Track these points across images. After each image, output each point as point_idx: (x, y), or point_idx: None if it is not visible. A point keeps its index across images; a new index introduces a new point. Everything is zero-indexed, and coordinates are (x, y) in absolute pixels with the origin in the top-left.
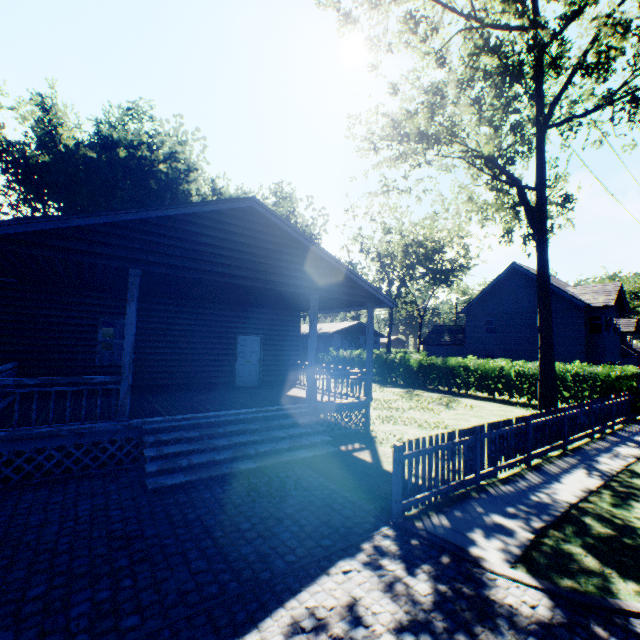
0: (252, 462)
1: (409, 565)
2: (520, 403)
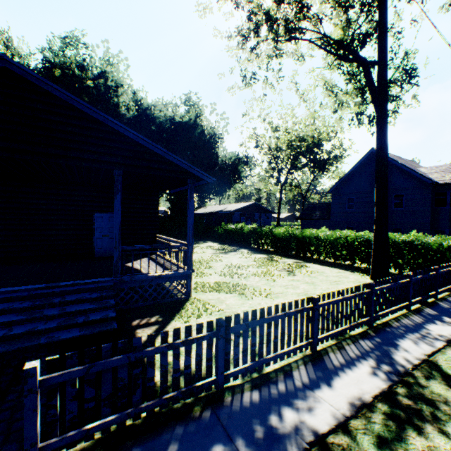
0: None
1: None
2: (360, 268)
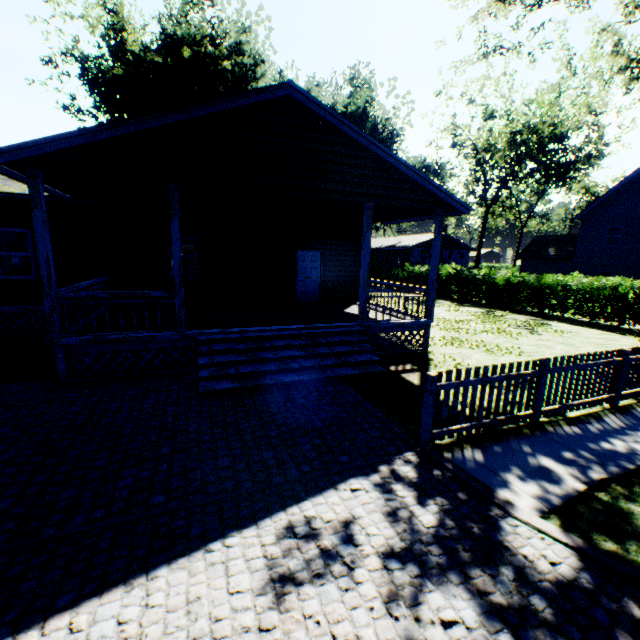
0: (295, 375)
1: (422, 494)
2: (632, 331)
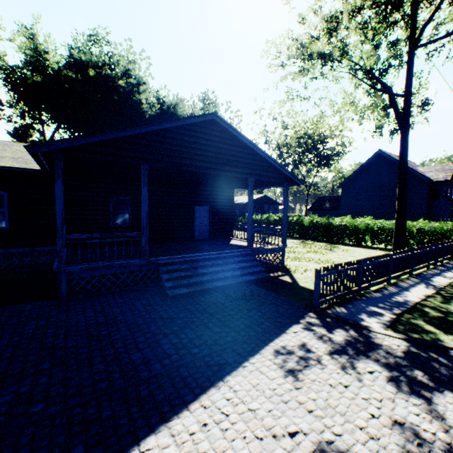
0: (222, 282)
1: (328, 329)
2: (379, 248)
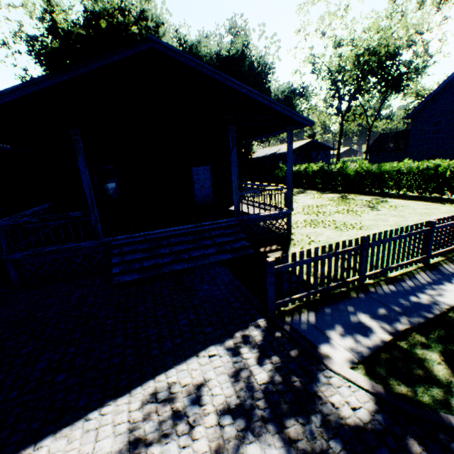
0: (186, 264)
1: (262, 355)
2: (450, 200)
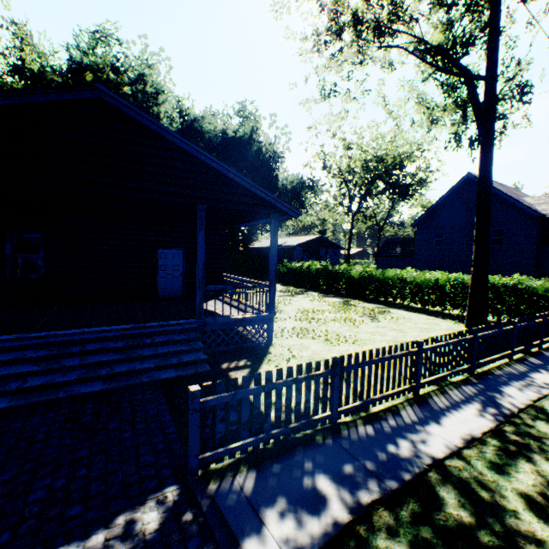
0: (101, 384)
1: None
2: (452, 315)
